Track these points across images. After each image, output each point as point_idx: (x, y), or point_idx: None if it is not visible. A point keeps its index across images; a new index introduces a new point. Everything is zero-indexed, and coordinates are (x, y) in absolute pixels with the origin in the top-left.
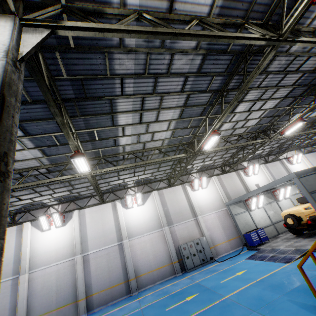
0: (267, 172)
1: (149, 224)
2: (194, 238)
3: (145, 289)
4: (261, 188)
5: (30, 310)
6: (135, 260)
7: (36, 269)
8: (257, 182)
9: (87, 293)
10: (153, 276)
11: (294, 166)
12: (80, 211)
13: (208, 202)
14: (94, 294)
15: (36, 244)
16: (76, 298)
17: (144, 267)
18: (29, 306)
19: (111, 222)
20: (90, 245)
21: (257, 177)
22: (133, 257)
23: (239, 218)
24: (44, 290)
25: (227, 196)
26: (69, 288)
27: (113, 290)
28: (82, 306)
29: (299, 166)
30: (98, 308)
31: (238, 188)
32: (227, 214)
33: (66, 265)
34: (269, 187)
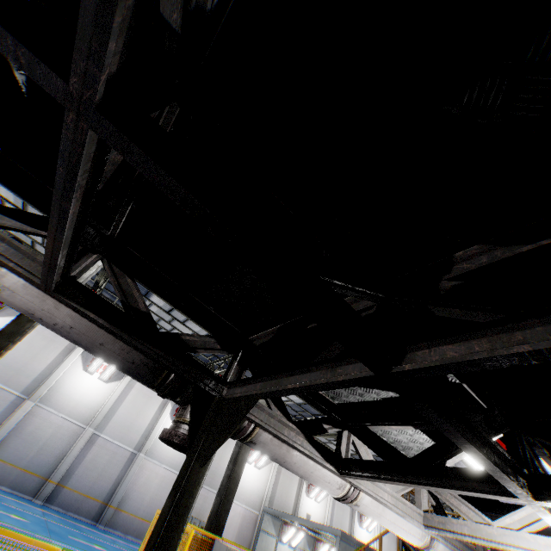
0: (330, 510)
1: (176, 458)
2: (203, 518)
3: (113, 531)
4: (309, 521)
5: (3, 447)
6: (131, 487)
7: (45, 406)
8: (311, 513)
9: (62, 479)
10: (132, 524)
11: (361, 530)
12: (132, 380)
13: (248, 488)
14: (67, 487)
15: (68, 378)
16: (49, 475)
17: (133, 504)
18: (5, 441)
19: (147, 420)
20: (109, 427)
21: (316, 507)
22: (132, 482)
23: (263, 537)
24: (32, 436)
25: (271, 499)
26: (53, 457)
27: (86, 500)
28: (47, 490)
29: (367, 535)
30: (56, 508)
31: (287, 501)
32: (254, 521)
33: (72, 429)
34: (316, 526)
